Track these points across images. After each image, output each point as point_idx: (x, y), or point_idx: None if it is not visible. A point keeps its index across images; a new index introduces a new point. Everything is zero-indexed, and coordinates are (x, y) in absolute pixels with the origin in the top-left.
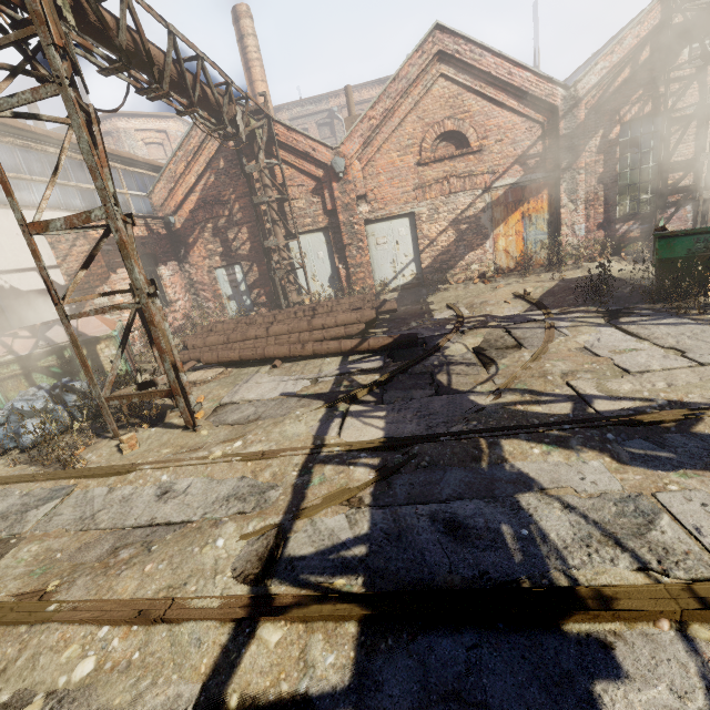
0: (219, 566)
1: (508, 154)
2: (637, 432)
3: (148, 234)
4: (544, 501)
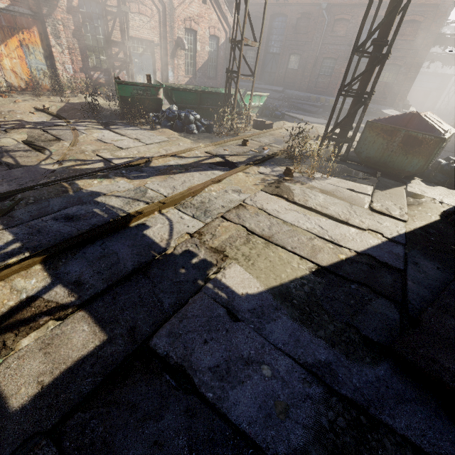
0: None
1: None
2: (133, 169)
3: None
4: (108, 198)
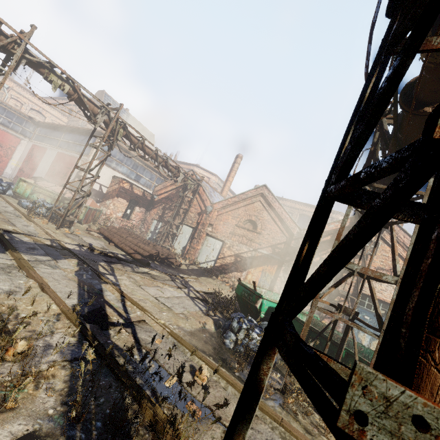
0: (3, 226)
1: (269, 241)
2: (96, 277)
3: (142, 195)
4: (50, 258)
